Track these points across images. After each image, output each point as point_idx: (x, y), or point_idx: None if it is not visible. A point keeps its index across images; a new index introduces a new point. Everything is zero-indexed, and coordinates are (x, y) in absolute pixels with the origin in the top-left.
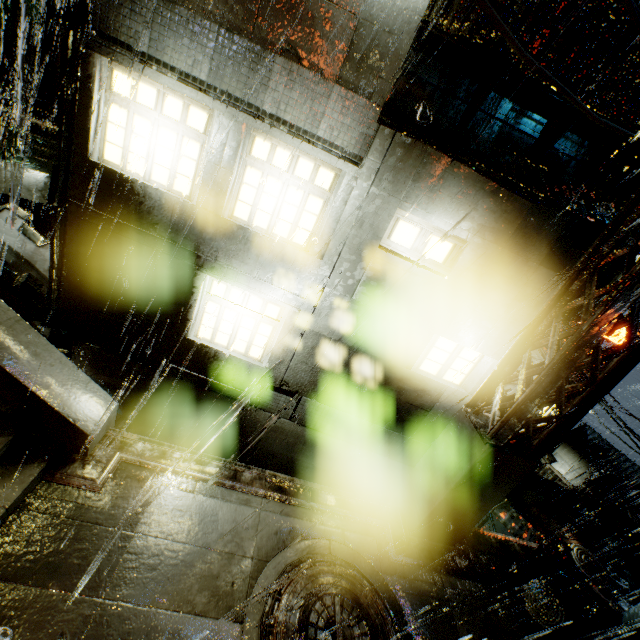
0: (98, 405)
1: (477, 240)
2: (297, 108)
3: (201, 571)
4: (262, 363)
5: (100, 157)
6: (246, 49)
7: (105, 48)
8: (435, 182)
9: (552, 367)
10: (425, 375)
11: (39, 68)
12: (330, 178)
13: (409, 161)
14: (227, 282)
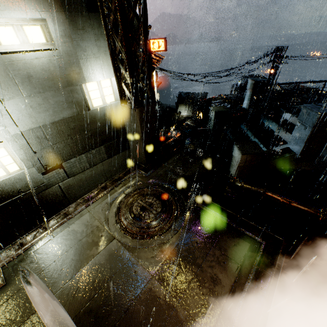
0: None
1: (48, 15)
2: None
3: (85, 247)
4: (24, 169)
5: None
6: None
7: None
8: None
9: (126, 56)
10: (99, 107)
11: None
12: None
13: None
14: None
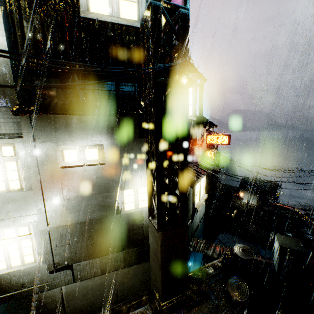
0: None
1: (105, 141)
2: None
3: None
4: (37, 262)
5: None
6: None
7: None
8: (67, 127)
9: (156, 181)
10: (129, 212)
11: None
12: (11, 149)
13: (47, 124)
14: None
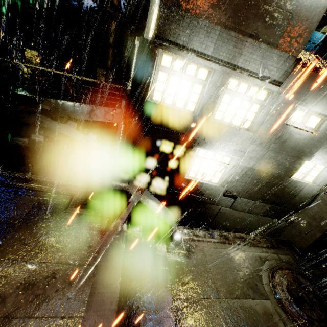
0: (171, 216)
1: None
2: (254, 63)
3: (242, 281)
4: (217, 184)
5: (150, 98)
6: (233, 37)
7: (162, 45)
8: (319, 91)
9: None
10: (297, 180)
11: (47, 43)
12: (265, 94)
13: (308, 82)
14: (208, 150)
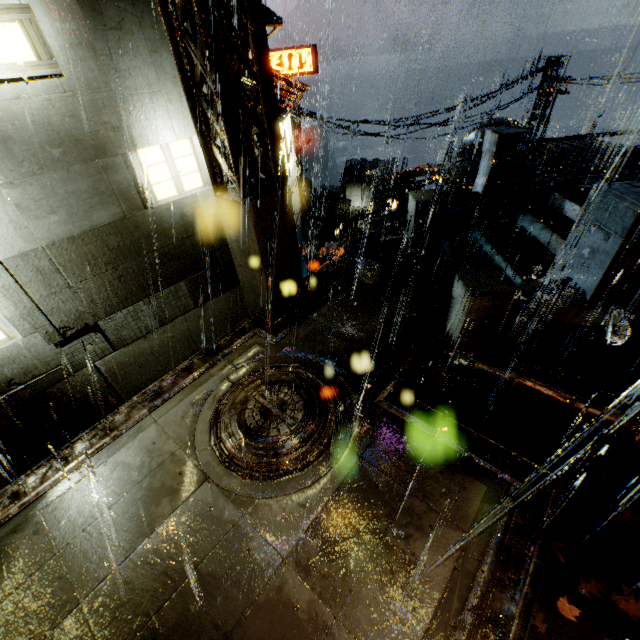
0: None
1: None
2: None
3: (147, 498)
4: (16, 338)
5: None
6: None
7: None
8: None
9: (216, 87)
10: (169, 201)
11: None
12: None
13: None
14: None
